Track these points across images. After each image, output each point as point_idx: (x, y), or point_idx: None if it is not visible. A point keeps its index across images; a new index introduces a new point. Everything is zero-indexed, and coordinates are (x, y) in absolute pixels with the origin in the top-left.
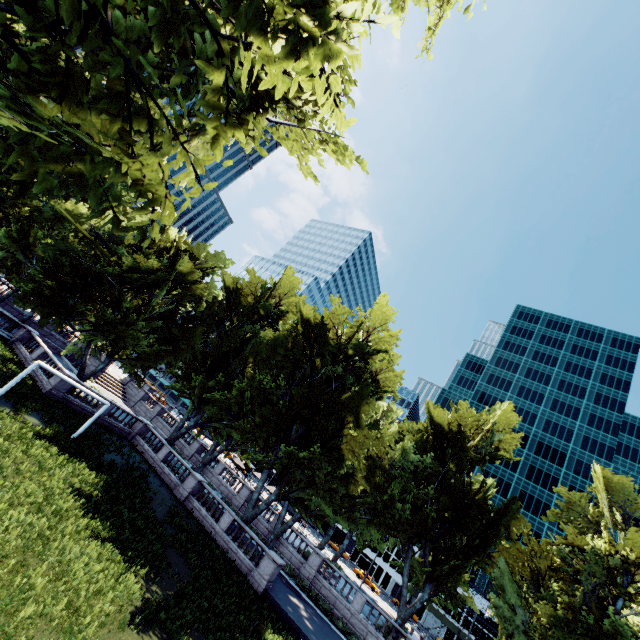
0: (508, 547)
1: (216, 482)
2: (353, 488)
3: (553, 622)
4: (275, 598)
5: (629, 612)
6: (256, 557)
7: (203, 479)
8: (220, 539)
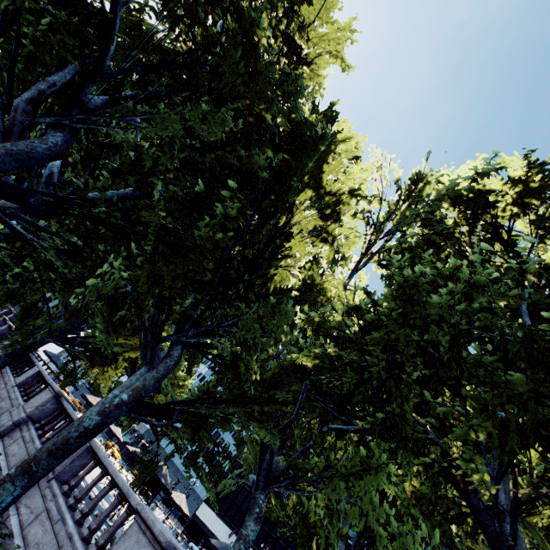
0: None
1: (1, 395)
2: (283, 276)
3: None
4: None
5: None
6: None
7: None
8: None
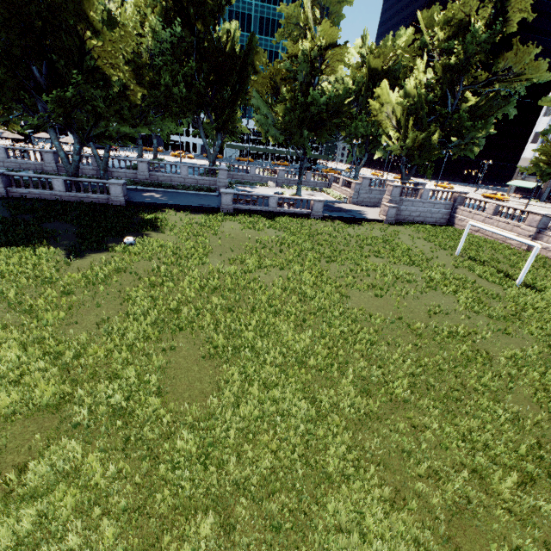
0: (257, 80)
1: (13, 166)
2: (134, 99)
3: (286, 113)
4: (136, 201)
5: (321, 82)
6: (104, 191)
7: (2, 171)
8: (68, 198)
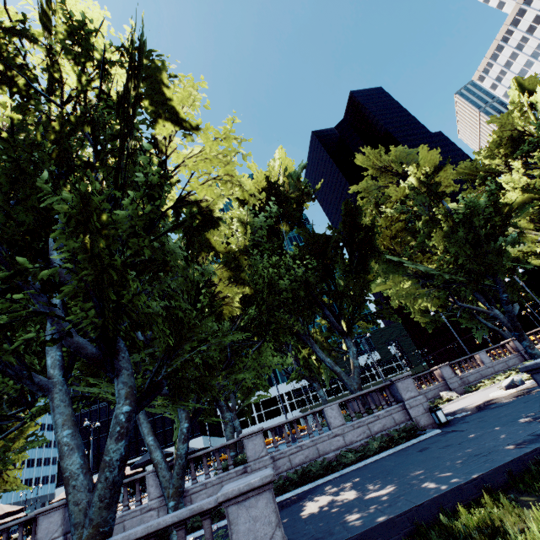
0: None
1: None
2: (229, 310)
3: (446, 241)
4: None
5: None
6: None
7: None
8: None
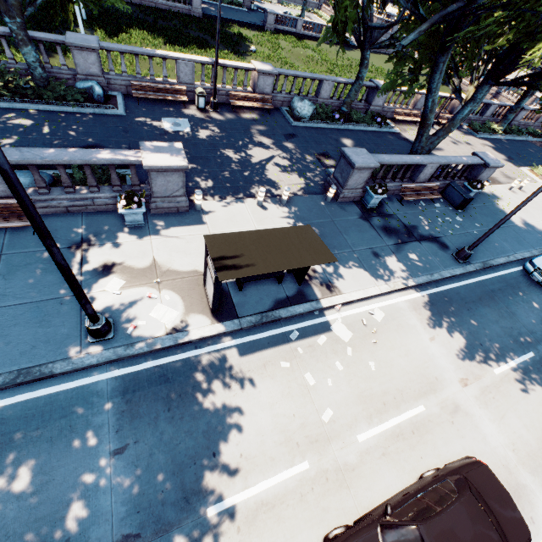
0: None
1: None
2: None
3: None
4: (208, 14)
5: None
6: (186, 1)
7: None
8: (161, 6)
